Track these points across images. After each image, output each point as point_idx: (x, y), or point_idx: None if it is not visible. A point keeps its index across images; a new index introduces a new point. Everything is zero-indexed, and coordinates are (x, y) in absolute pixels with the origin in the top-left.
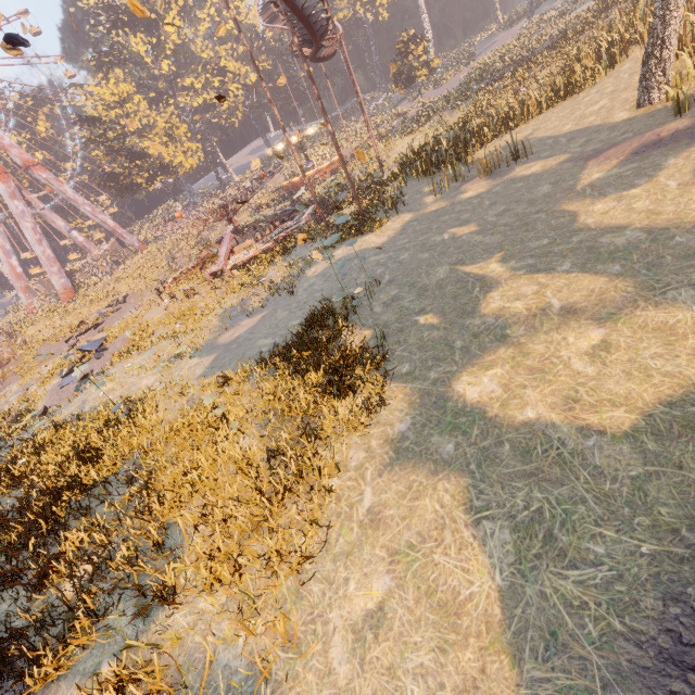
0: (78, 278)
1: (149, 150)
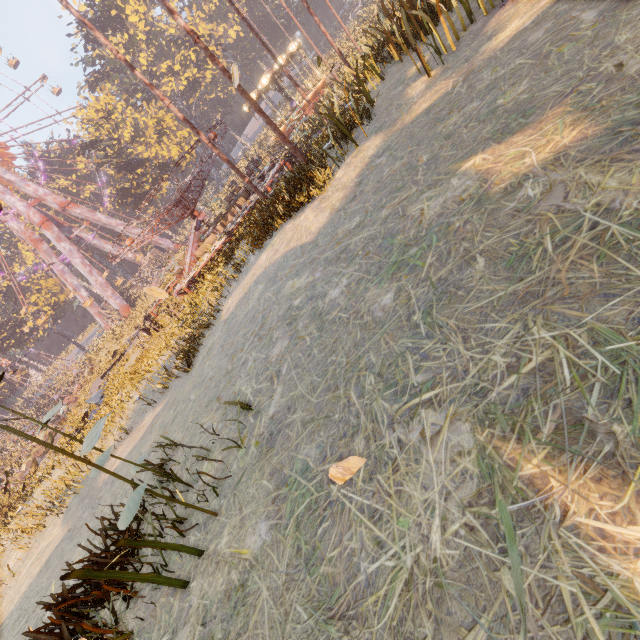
0: (133, 293)
1: (143, 154)
